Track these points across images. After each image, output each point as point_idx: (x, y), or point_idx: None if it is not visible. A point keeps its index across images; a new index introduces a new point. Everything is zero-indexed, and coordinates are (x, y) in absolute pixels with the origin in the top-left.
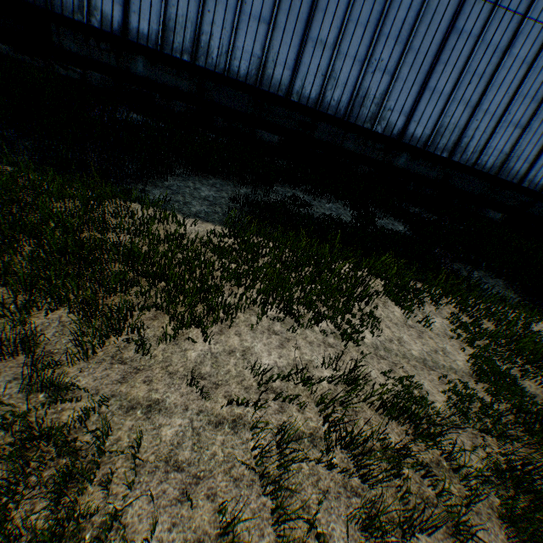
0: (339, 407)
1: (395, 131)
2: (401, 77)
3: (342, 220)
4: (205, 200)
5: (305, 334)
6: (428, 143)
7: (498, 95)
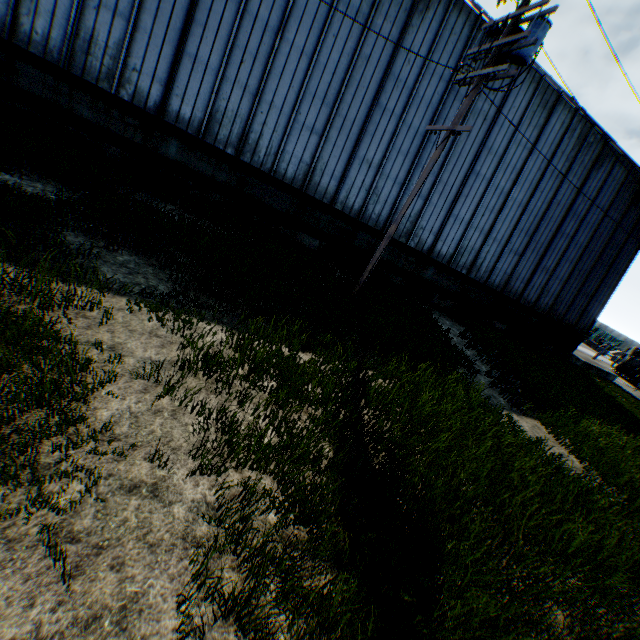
0: None
1: (151, 103)
2: (144, 28)
3: None
4: None
5: None
6: (202, 130)
7: (283, 87)
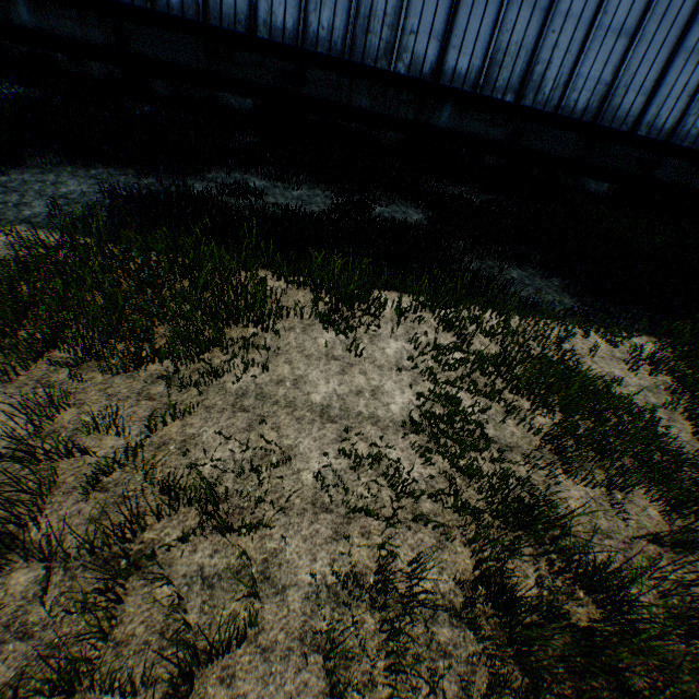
0: (95, 493)
1: (427, 68)
2: None
3: (301, 210)
4: (63, 198)
5: (109, 383)
6: (481, 82)
7: None
